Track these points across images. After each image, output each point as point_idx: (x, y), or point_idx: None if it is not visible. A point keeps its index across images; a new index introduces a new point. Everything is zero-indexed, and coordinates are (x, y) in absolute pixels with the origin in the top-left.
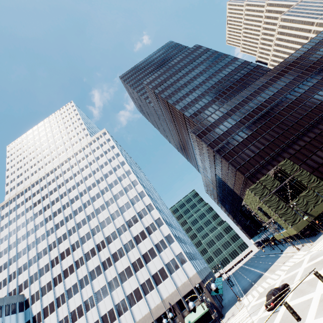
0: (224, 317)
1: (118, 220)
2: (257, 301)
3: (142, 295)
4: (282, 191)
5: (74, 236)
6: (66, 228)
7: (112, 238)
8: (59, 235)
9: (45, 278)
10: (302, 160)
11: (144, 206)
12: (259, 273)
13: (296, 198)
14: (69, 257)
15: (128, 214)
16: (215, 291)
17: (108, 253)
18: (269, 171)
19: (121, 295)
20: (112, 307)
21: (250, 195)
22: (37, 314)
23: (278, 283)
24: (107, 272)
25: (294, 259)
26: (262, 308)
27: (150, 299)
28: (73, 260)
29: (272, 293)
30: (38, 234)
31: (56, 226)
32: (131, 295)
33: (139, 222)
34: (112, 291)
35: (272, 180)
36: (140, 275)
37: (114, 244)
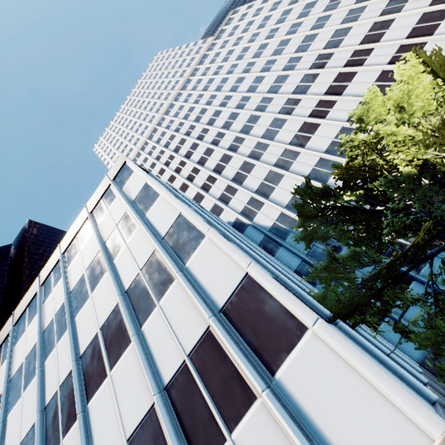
0: None
1: (368, 11)
2: None
3: None
4: None
5: (275, 104)
6: (248, 111)
7: (380, 31)
8: (239, 127)
9: (254, 177)
10: None
11: None
12: None
13: None
14: (287, 124)
15: None
16: None
17: (391, 45)
18: None
19: None
20: None
21: None
22: (276, 221)
23: None
24: None
25: None
26: None
27: None
28: (303, 118)
29: None
30: (195, 158)
31: (225, 126)
32: None
33: None
34: None
35: None
36: None
37: (393, 29)
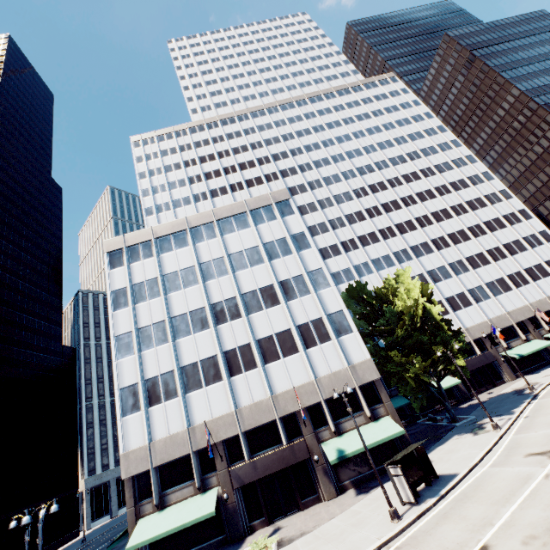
0: None
1: (450, 197)
2: None
3: (510, 287)
4: None
5: (367, 200)
6: (348, 186)
7: (443, 217)
8: (335, 192)
9: (324, 240)
10: None
11: (494, 191)
12: None
13: None
14: (365, 223)
15: (466, 193)
16: None
17: (440, 231)
18: None
19: (475, 281)
20: (462, 291)
21: None
22: None
23: None
24: (443, 253)
25: None
26: None
27: (525, 292)
28: (375, 228)
29: None
30: (289, 182)
31: (326, 180)
32: (493, 284)
33: (488, 207)
34: (457, 274)
35: None
36: (503, 266)
37: (448, 223)
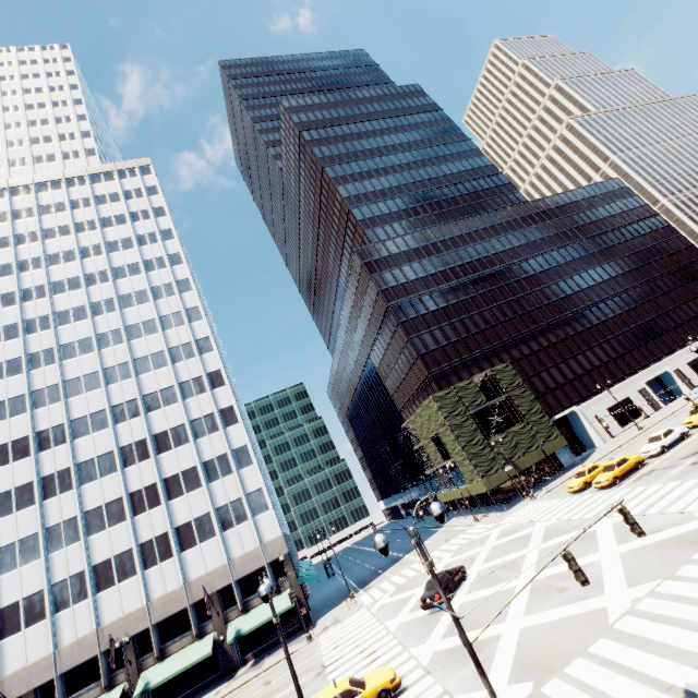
0: (316, 626)
1: (123, 387)
2: (393, 597)
3: (136, 568)
4: (482, 416)
5: None
6: None
7: (92, 427)
8: None
9: None
10: (527, 374)
11: (202, 373)
12: (392, 556)
13: (503, 432)
14: None
15: (154, 379)
16: (439, 517)
17: (70, 458)
18: (476, 375)
19: (79, 563)
20: (41, 589)
21: (430, 409)
22: None
23: (438, 569)
24: (51, 504)
25: (470, 534)
26: (406, 607)
27: (155, 577)
28: None
29: (440, 578)
30: None
31: None
32: (108, 566)
33: (177, 405)
34: (53, 550)
35: (475, 392)
36: (144, 523)
37: (93, 439)
